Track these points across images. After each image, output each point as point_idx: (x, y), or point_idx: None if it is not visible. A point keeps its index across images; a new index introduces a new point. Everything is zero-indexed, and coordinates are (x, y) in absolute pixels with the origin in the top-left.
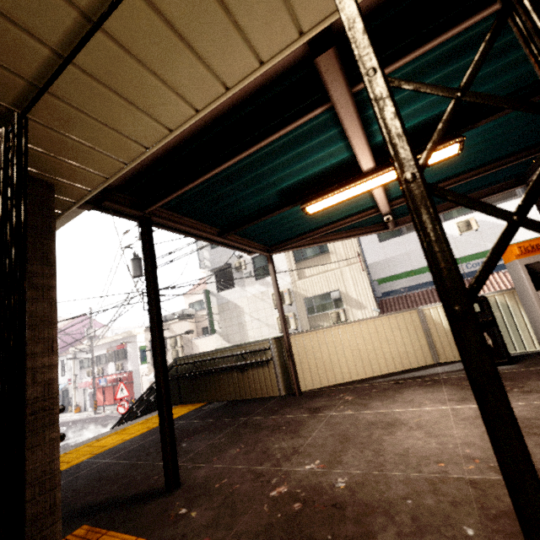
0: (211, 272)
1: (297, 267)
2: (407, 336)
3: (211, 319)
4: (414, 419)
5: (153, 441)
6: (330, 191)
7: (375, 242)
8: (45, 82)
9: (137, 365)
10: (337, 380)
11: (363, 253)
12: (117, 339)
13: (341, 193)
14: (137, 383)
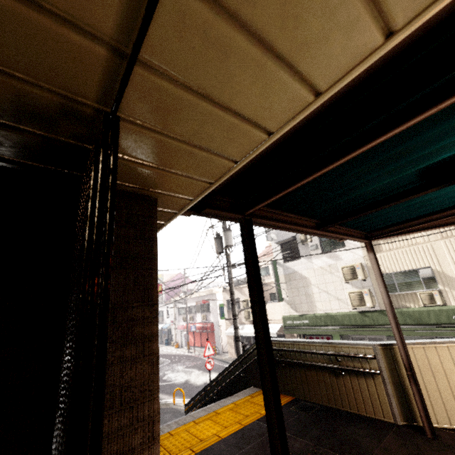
0: (277, 244)
1: None
2: None
3: (279, 288)
4: None
5: None
6: None
7: None
8: (134, 39)
9: (216, 318)
10: None
11: None
12: (202, 295)
13: None
14: (217, 333)
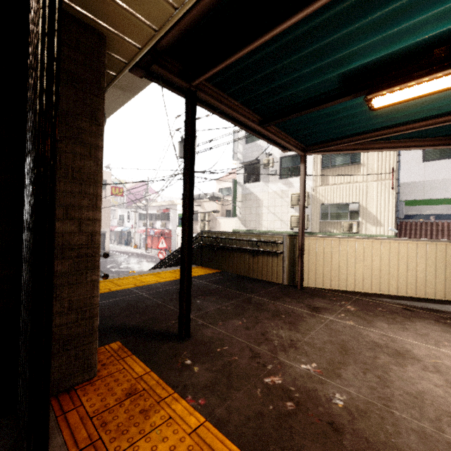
0: (241, 165)
1: (322, 173)
2: (433, 266)
3: (234, 205)
4: (430, 359)
5: (177, 290)
6: (416, 78)
7: (417, 161)
8: None
9: (175, 227)
10: (340, 287)
11: (399, 170)
12: (164, 205)
13: (432, 81)
14: (174, 239)
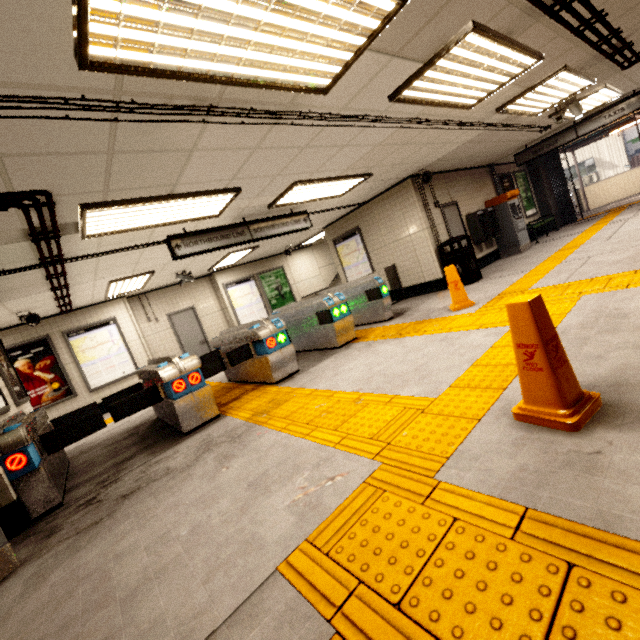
0: None
1: None
2: None
3: None
4: None
5: None
6: (621, 127)
7: None
8: None
9: None
10: (607, 203)
11: None
12: None
13: (625, 127)
14: None
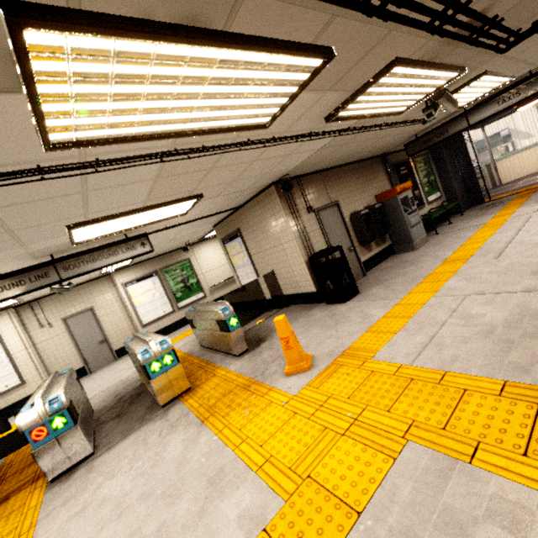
0: None
1: None
2: None
3: None
4: None
5: None
6: (529, 103)
7: None
8: None
9: None
10: (520, 177)
11: None
12: None
13: (534, 102)
14: None
